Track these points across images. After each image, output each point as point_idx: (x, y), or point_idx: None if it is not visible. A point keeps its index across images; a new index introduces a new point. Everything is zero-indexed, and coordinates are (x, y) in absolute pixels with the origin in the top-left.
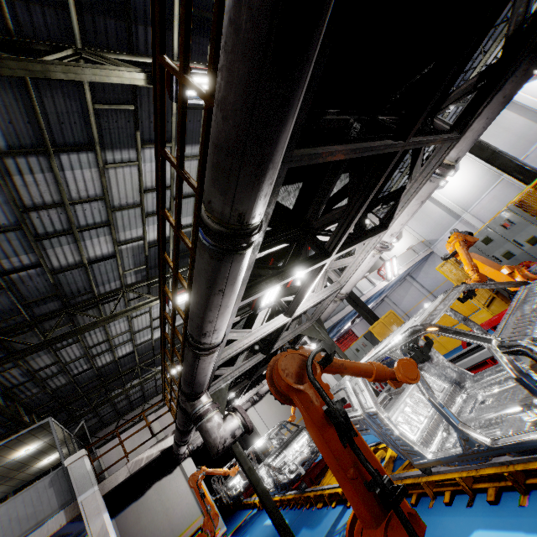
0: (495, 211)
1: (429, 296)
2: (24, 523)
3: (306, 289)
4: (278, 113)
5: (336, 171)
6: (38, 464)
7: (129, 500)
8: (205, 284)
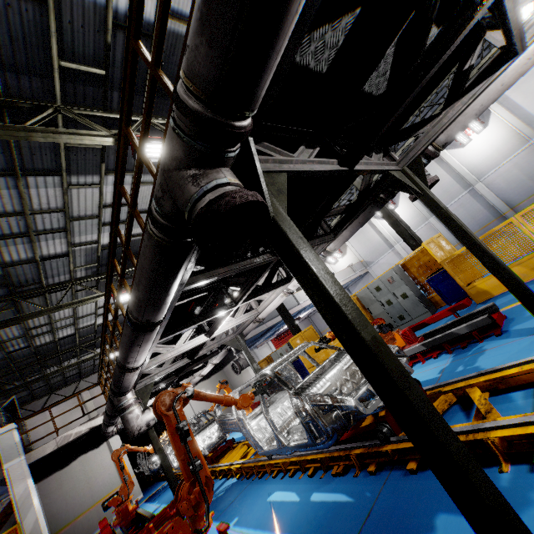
0: None
1: None
2: None
3: (221, 321)
4: (164, 294)
5: None
6: None
7: (53, 469)
8: (129, 341)
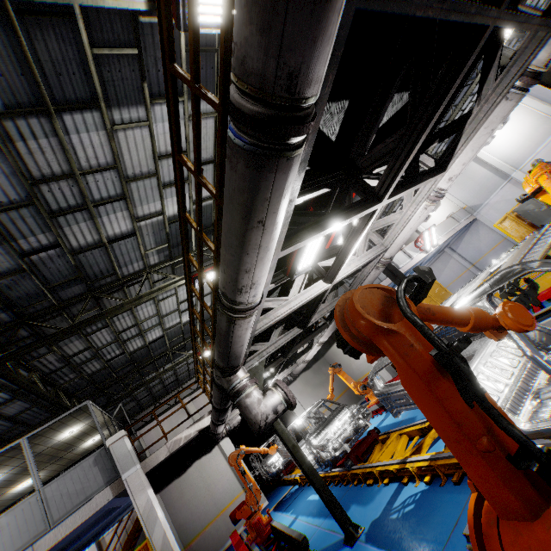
0: None
1: (471, 268)
2: (74, 498)
3: (350, 247)
4: None
5: (390, 83)
6: (83, 445)
7: (172, 477)
8: (240, 214)
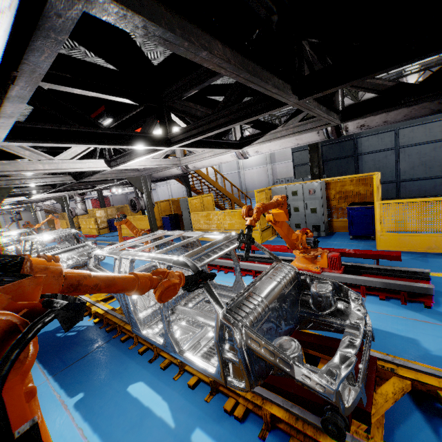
0: (176, 191)
1: None
2: None
3: None
4: None
5: None
6: None
7: None
8: None
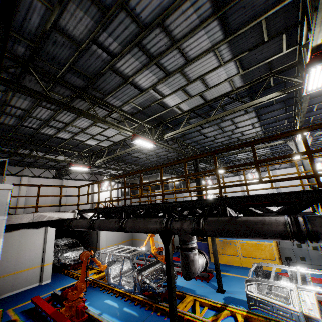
0: None
1: None
2: None
3: None
4: None
5: None
6: None
7: None
8: None
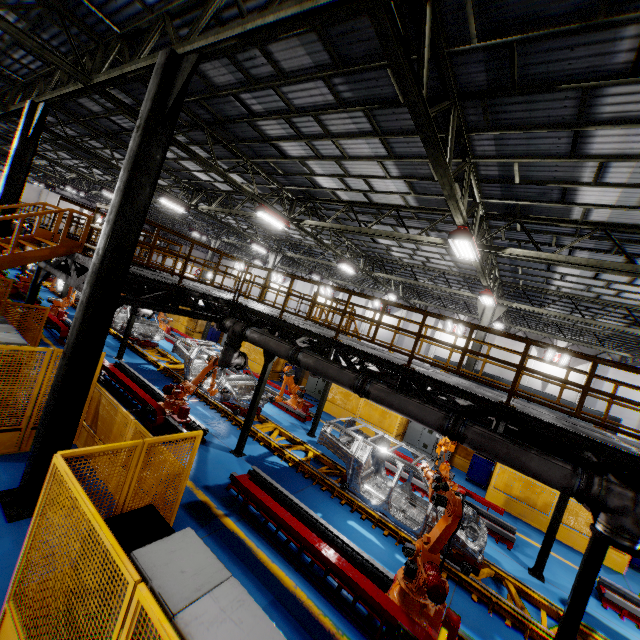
0: None
1: None
2: None
3: None
4: None
5: None
6: None
7: None
8: None
